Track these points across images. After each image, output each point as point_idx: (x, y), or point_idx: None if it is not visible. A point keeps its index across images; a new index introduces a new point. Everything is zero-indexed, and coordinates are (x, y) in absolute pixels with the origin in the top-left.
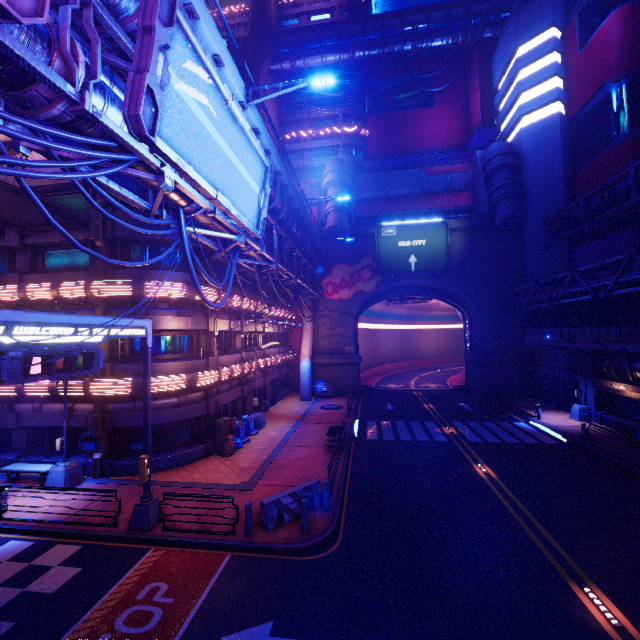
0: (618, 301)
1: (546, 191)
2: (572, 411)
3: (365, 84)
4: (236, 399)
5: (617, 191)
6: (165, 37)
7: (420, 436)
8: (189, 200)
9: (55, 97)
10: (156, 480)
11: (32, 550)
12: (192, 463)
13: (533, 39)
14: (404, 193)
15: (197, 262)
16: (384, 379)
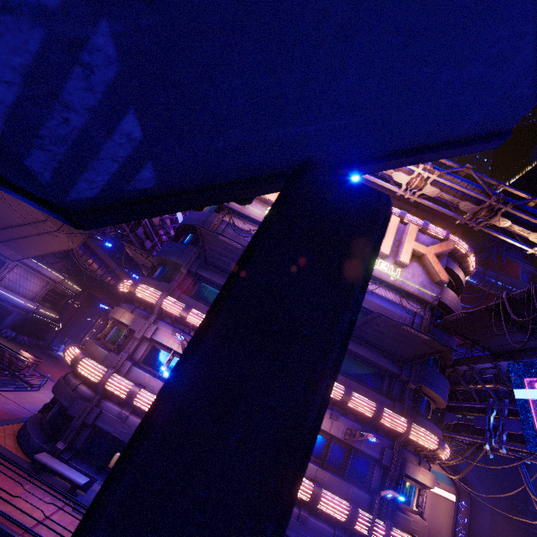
0: None
1: None
2: None
3: None
4: None
5: None
6: None
7: None
8: None
9: None
10: None
11: None
12: None
13: None
14: None
15: None
16: None
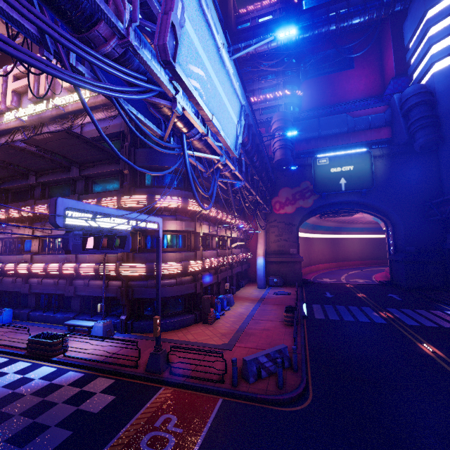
0: None
1: None
2: None
3: (299, 59)
4: (213, 284)
5: None
6: None
7: (361, 318)
8: (190, 127)
9: (109, 36)
10: (162, 337)
11: (83, 379)
12: (185, 327)
13: (441, 2)
14: (333, 132)
15: (193, 175)
16: (319, 275)
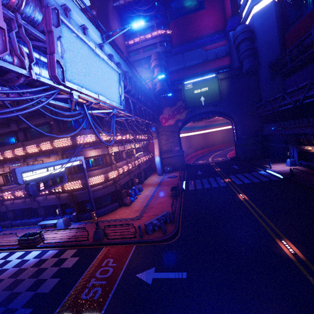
0: (307, 105)
1: (269, 49)
2: (287, 162)
3: (165, 3)
4: (128, 180)
5: (306, 44)
6: (58, 33)
7: (213, 185)
8: (87, 100)
9: (19, 75)
10: (100, 220)
11: (59, 253)
12: (114, 211)
13: None
14: (194, 63)
15: (97, 126)
16: (196, 159)
